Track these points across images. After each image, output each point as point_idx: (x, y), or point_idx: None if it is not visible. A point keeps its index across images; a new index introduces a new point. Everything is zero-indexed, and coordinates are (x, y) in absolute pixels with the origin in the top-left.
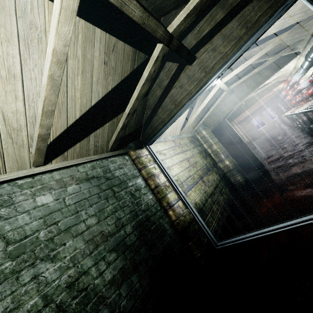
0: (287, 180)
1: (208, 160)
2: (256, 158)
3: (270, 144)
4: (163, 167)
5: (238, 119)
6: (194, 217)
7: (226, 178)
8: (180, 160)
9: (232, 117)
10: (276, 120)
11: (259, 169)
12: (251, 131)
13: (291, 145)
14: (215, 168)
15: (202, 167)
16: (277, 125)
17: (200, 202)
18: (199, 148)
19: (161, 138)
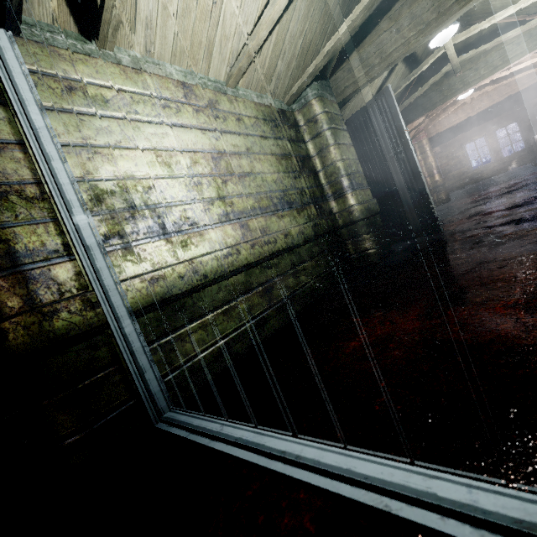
0: (475, 269)
1: (302, 182)
2: (429, 206)
3: (482, 194)
4: (30, 123)
5: (438, 126)
6: (108, 321)
7: (337, 240)
8: (177, 145)
9: (419, 108)
10: (518, 153)
11: (427, 236)
12: (456, 169)
13: (528, 195)
14: (315, 208)
15: (266, 192)
16: (513, 166)
17: (179, 279)
18: (288, 145)
19: (124, 51)
